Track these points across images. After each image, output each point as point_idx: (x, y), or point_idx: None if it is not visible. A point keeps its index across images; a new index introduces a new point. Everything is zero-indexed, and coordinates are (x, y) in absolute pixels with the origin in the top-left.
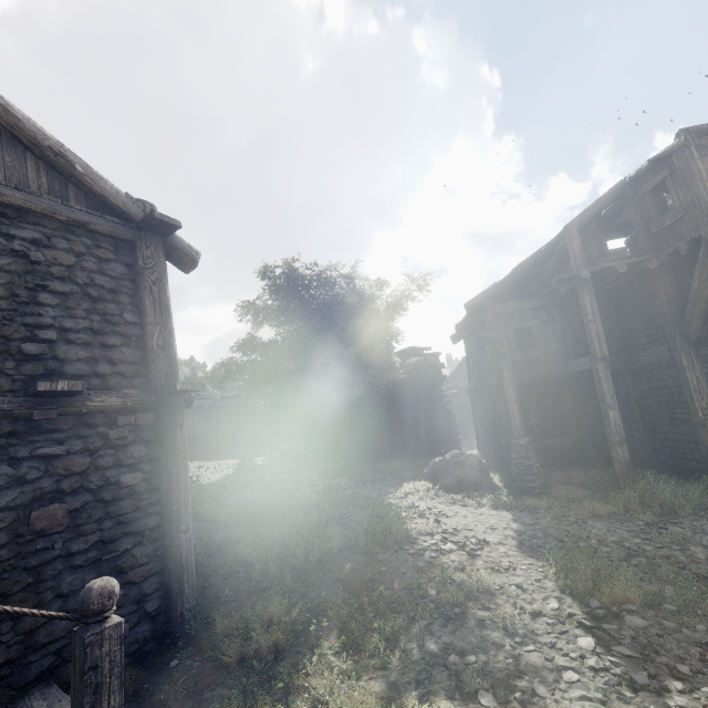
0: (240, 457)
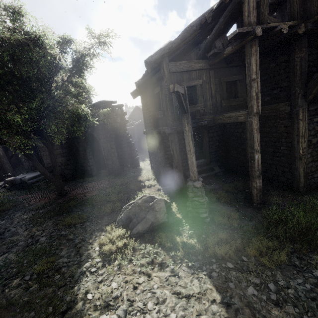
0: None
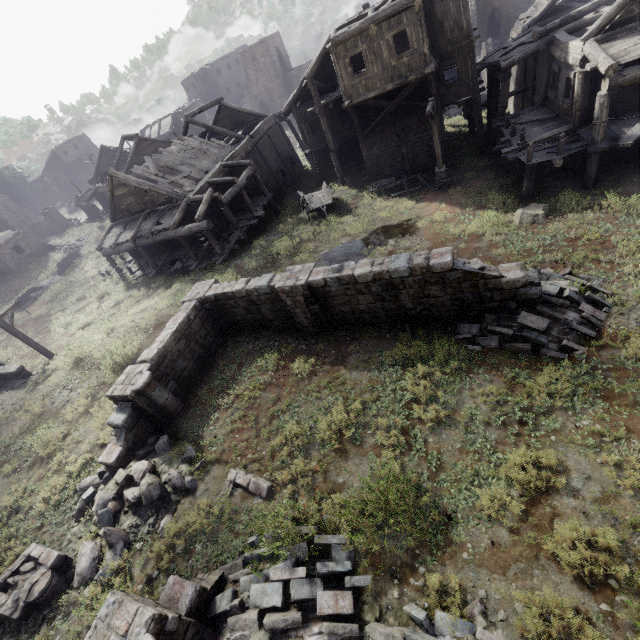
0: None
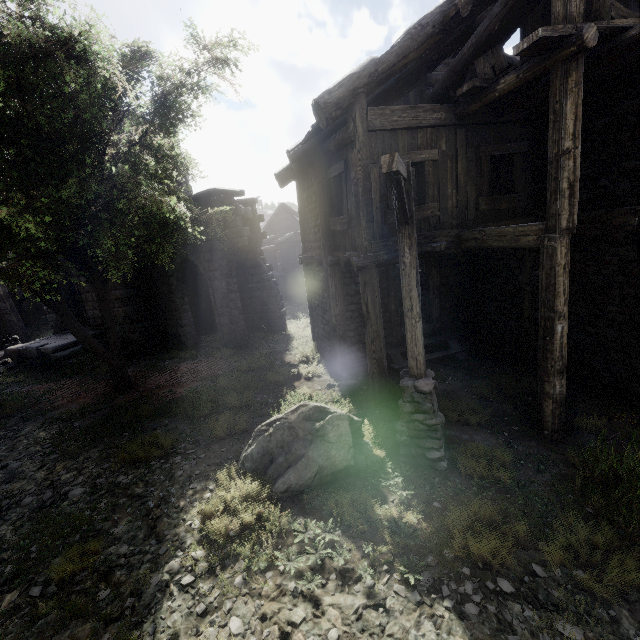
0: None
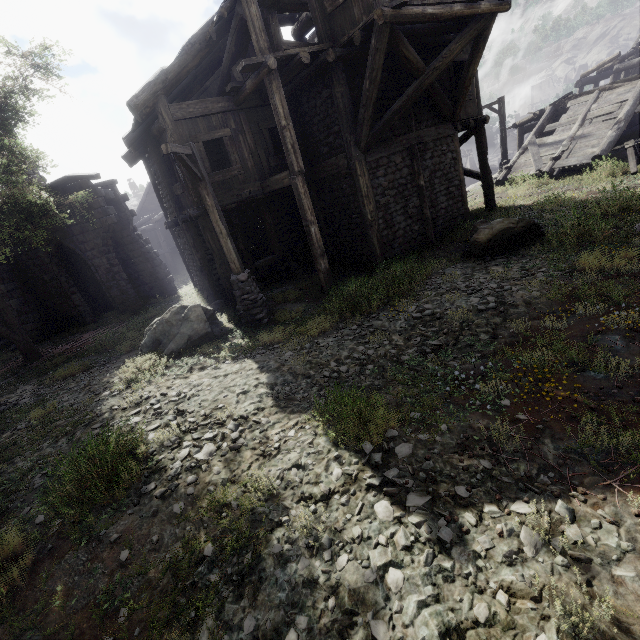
0: None
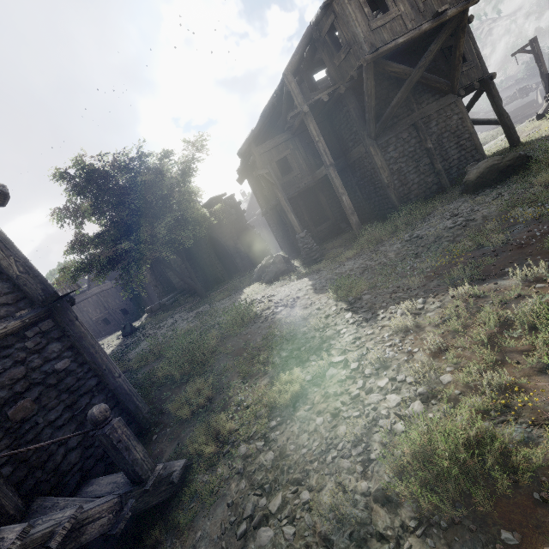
0: (118, 330)
